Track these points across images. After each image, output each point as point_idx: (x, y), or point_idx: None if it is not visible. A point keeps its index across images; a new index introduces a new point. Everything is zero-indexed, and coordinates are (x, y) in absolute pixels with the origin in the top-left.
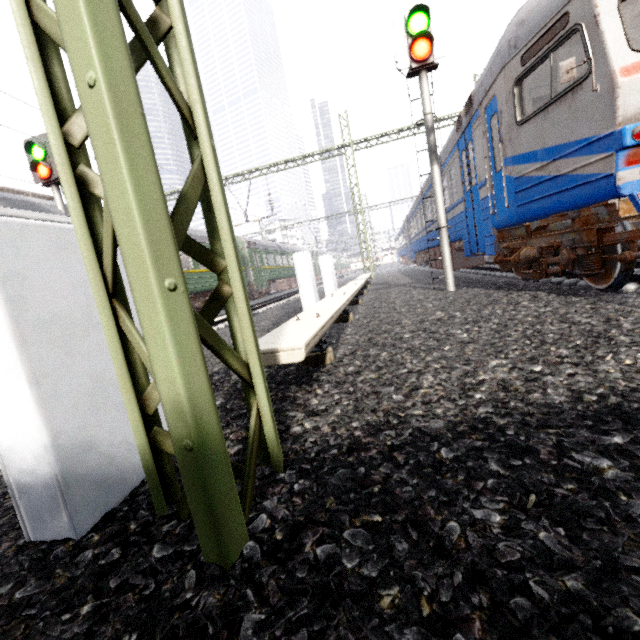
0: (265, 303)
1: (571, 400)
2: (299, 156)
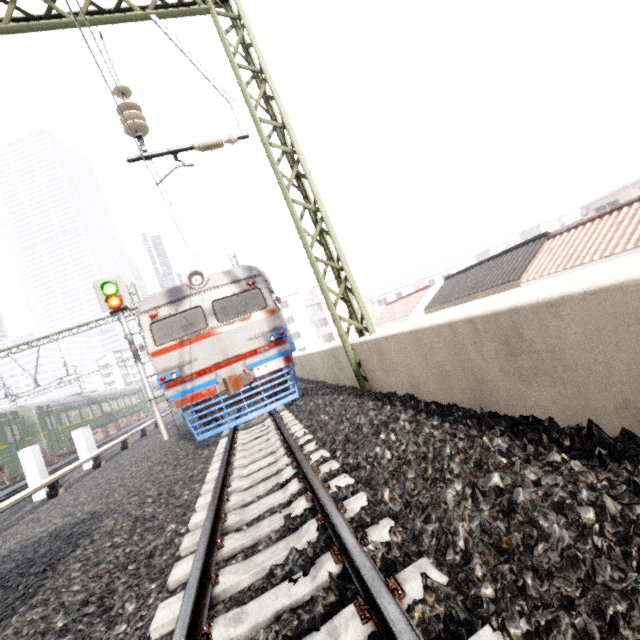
0: (49, 473)
1: (39, 537)
2: (91, 321)
